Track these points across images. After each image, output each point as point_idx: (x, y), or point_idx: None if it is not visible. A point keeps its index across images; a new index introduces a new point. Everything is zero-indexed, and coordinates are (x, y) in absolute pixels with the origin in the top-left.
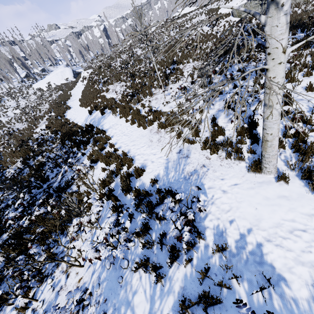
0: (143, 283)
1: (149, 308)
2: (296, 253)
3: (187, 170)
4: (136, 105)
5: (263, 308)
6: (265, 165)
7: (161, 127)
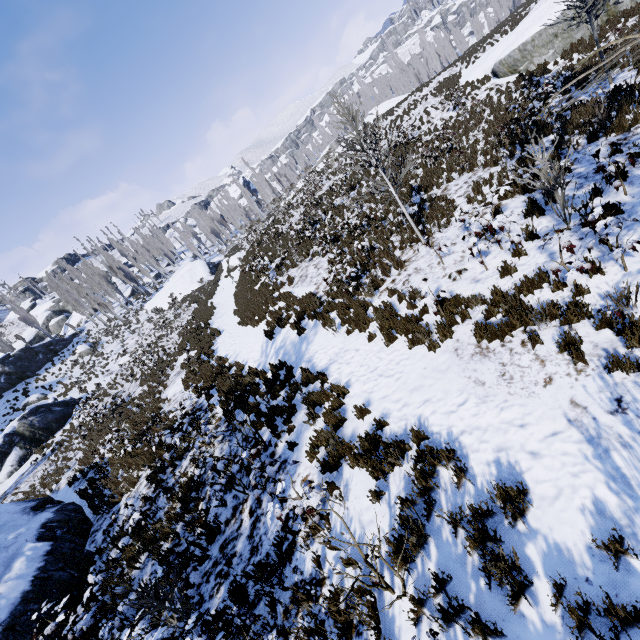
0: None
1: None
2: None
3: None
4: (373, 297)
5: None
6: None
7: (487, 338)
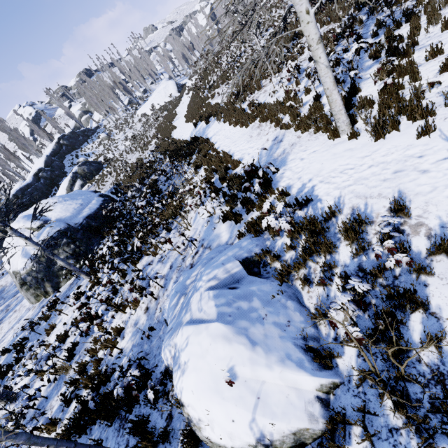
0: (227, 227)
1: (230, 236)
2: (338, 184)
3: (278, 152)
4: (241, 105)
5: (300, 217)
6: (337, 124)
7: (262, 121)
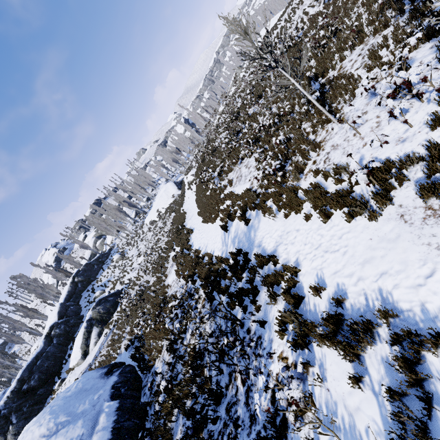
0: None
1: None
2: None
3: None
4: (299, 180)
5: None
6: None
7: (439, 199)
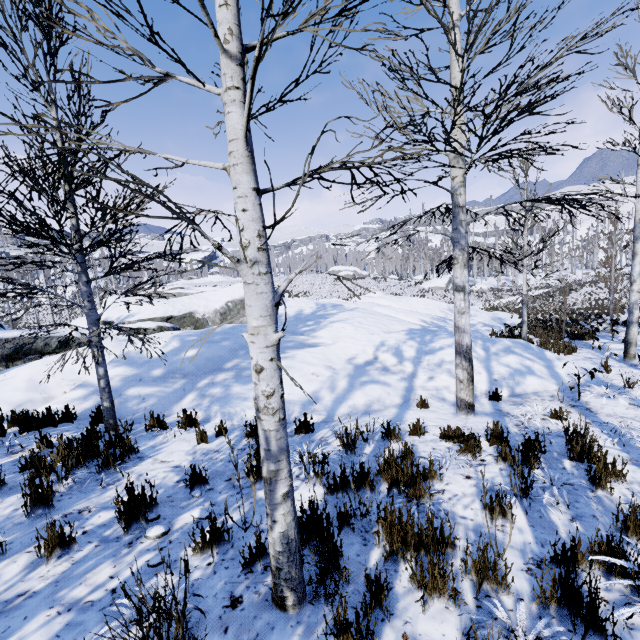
0: None
1: None
2: None
3: None
4: None
5: None
6: None
7: None
